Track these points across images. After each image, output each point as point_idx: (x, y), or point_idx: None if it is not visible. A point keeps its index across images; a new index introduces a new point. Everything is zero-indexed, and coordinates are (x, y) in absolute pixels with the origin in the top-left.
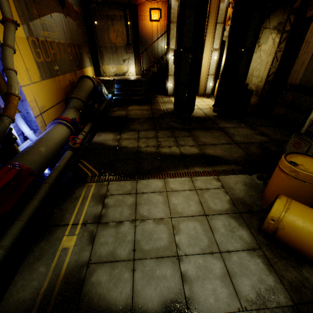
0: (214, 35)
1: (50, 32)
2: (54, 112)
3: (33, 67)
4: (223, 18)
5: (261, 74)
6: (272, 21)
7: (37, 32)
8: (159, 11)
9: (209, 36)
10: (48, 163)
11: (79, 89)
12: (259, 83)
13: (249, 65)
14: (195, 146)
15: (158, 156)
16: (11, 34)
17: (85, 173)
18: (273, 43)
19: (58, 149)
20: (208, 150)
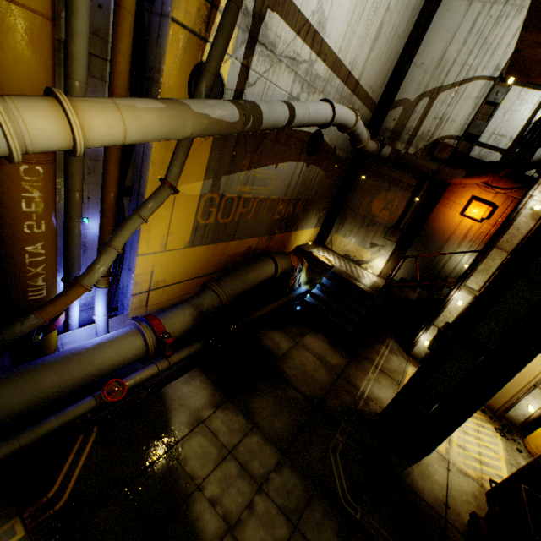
0: None
1: (256, 186)
2: (179, 289)
3: (183, 231)
4: None
5: None
6: None
7: (230, 187)
8: (490, 209)
9: None
10: (37, 407)
11: (236, 277)
12: None
13: None
14: None
15: None
16: (156, 202)
17: (53, 478)
18: None
19: (85, 383)
20: None
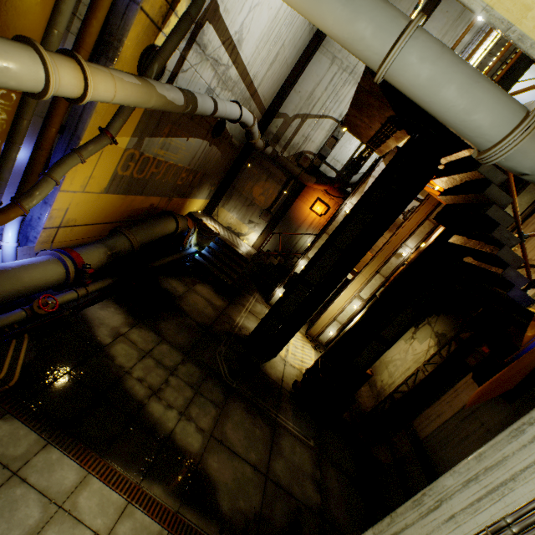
0: (368, 282)
1: (170, 152)
2: (85, 231)
3: (104, 177)
4: (389, 273)
5: (396, 375)
6: (439, 324)
7: (150, 148)
8: (326, 208)
9: (361, 278)
10: None
11: (145, 227)
12: (387, 387)
13: (375, 360)
14: (204, 435)
15: (135, 413)
16: (97, 147)
17: None
18: (426, 351)
19: (12, 298)
20: (212, 459)
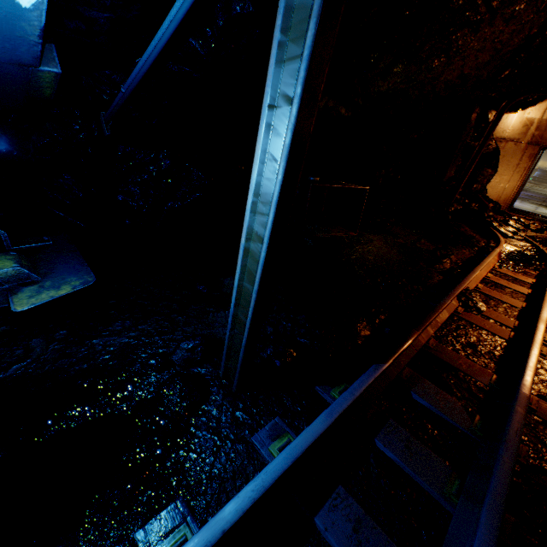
0: None
1: None
2: None
3: None
4: None
5: None
6: None
7: None
8: None
9: None
10: None
11: None
12: None
13: None
14: None
15: None
16: None
17: None
18: None
19: None
20: None
